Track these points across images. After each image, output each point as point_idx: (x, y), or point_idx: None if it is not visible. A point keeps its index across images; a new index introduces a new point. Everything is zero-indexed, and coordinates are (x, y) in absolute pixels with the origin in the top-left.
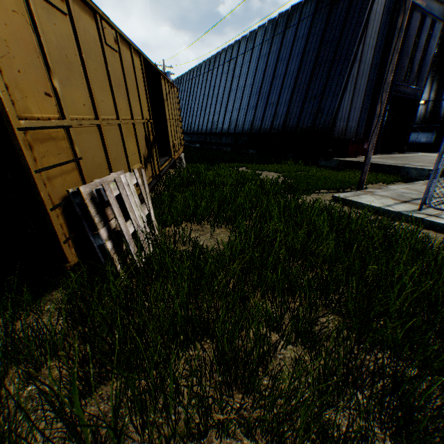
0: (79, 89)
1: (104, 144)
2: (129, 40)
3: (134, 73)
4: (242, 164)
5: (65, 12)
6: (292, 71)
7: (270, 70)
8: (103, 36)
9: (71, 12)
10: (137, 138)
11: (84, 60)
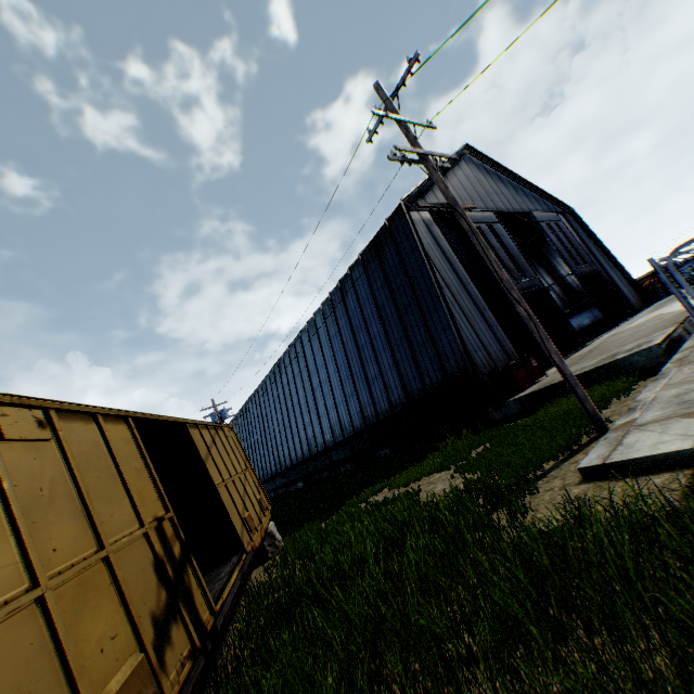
0: None
1: None
2: (90, 407)
3: (110, 453)
4: (379, 485)
5: None
6: (376, 332)
7: (350, 344)
8: None
9: None
10: (120, 586)
11: None
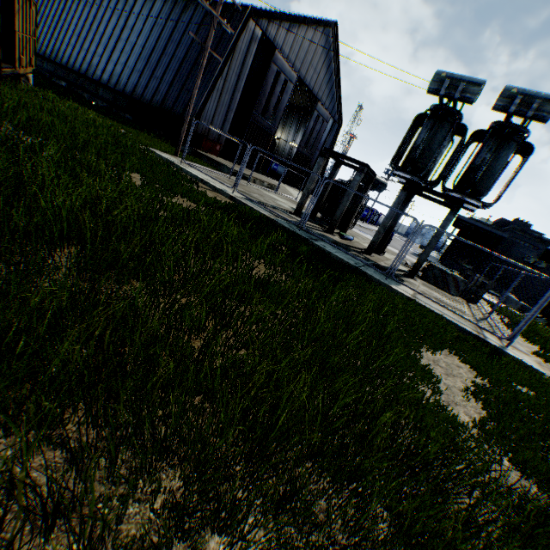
0: None
1: None
2: None
3: None
4: (104, 117)
5: None
6: (179, 57)
7: (162, 44)
8: None
9: None
10: None
11: None
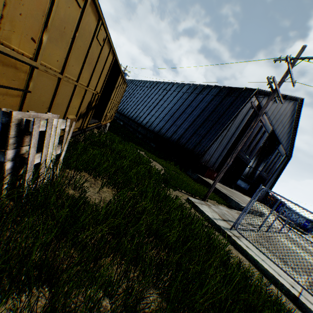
0: (60, 50)
1: (56, 91)
2: (112, 45)
3: (105, 63)
4: (143, 150)
5: (81, 6)
6: (194, 114)
7: (183, 107)
8: (98, 33)
9: (85, 9)
10: (83, 99)
11: (76, 37)
